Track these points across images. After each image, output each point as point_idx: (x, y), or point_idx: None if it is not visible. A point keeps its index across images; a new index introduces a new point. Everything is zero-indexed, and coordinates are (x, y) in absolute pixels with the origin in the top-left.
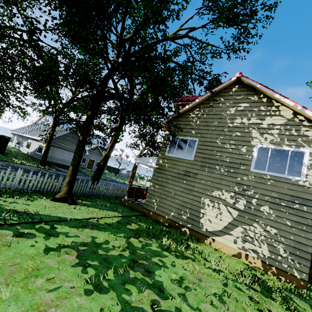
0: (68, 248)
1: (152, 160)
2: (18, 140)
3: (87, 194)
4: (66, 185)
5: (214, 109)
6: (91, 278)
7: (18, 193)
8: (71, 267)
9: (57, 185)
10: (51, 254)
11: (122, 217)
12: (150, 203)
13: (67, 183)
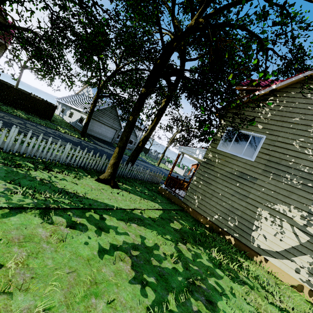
0: (120, 252)
1: (200, 151)
2: (62, 109)
3: (125, 176)
4: (110, 167)
5: (297, 100)
6: (155, 308)
7: (66, 168)
8: (129, 283)
9: (99, 164)
10: (106, 259)
11: (162, 210)
12: (190, 198)
13: (111, 164)
